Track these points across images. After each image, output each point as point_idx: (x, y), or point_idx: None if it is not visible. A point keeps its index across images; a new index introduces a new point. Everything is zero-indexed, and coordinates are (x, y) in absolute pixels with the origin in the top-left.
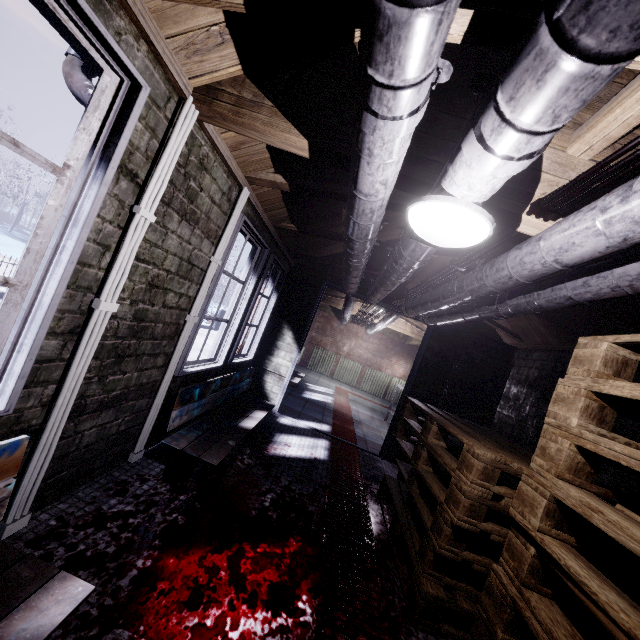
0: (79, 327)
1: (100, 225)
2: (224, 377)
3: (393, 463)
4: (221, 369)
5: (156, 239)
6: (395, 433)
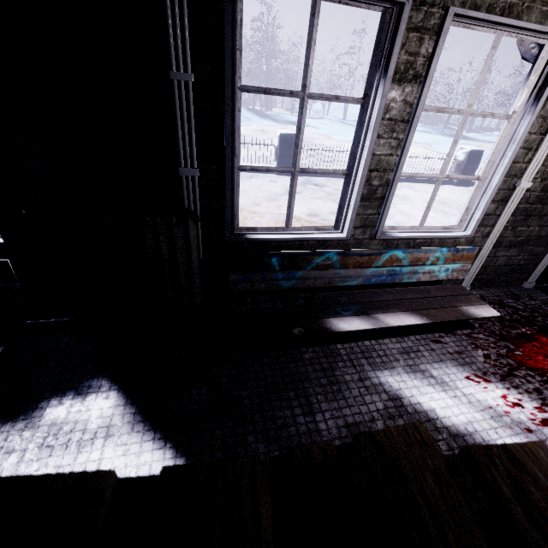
0: (506, 197)
1: (527, 138)
2: None
3: None
4: None
5: None
6: None
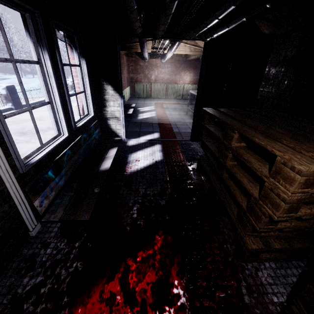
0: None
1: None
2: (72, 145)
3: (199, 141)
4: (71, 136)
5: None
6: (201, 136)
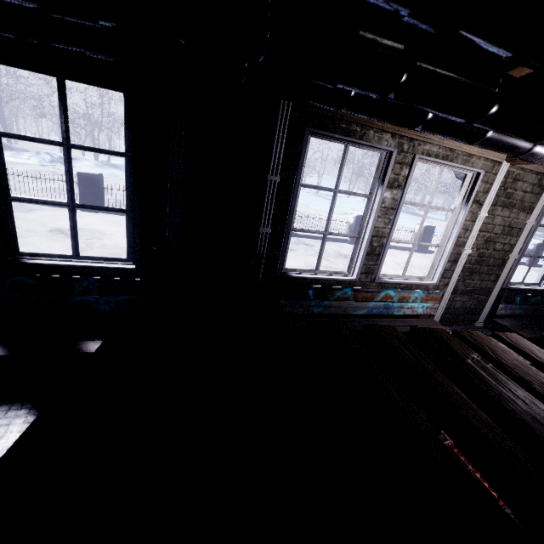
0: (456, 259)
1: (464, 223)
2: None
3: None
4: None
5: (488, 221)
6: None
